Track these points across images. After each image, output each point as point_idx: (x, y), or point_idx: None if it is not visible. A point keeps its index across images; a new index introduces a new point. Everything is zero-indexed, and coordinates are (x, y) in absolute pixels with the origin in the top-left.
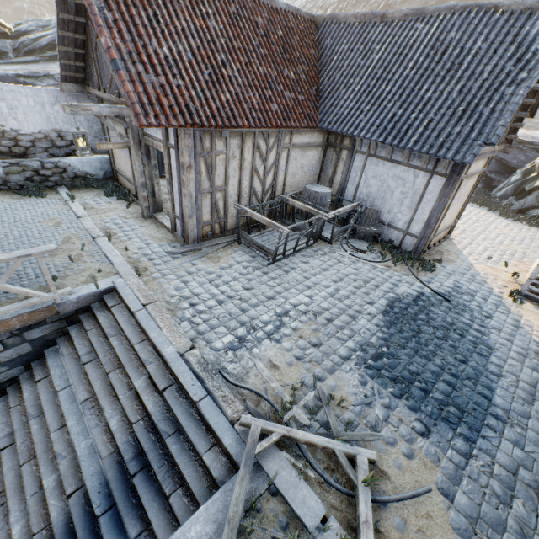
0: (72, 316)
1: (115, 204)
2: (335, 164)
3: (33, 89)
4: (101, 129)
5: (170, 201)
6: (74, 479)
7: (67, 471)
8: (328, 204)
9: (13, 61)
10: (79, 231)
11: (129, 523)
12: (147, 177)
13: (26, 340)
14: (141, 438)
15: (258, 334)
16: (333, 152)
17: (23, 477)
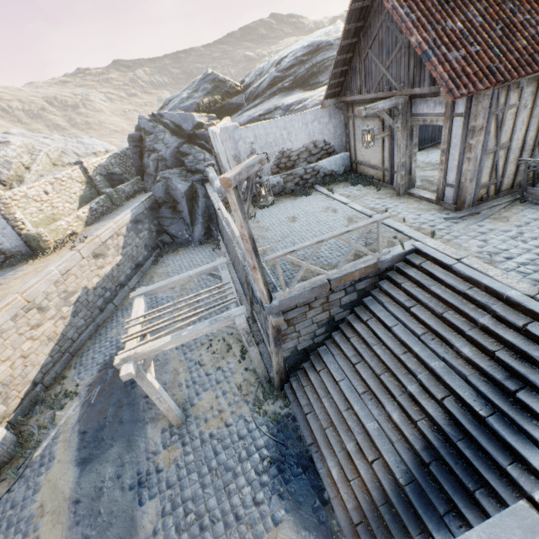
0: (381, 273)
1: (364, 190)
2: None
3: (301, 115)
4: (342, 131)
5: (441, 171)
6: (438, 389)
7: (429, 382)
8: None
9: (248, 108)
10: (353, 213)
11: (526, 427)
12: (407, 156)
13: (355, 290)
14: (511, 363)
15: None
16: None
17: (384, 382)
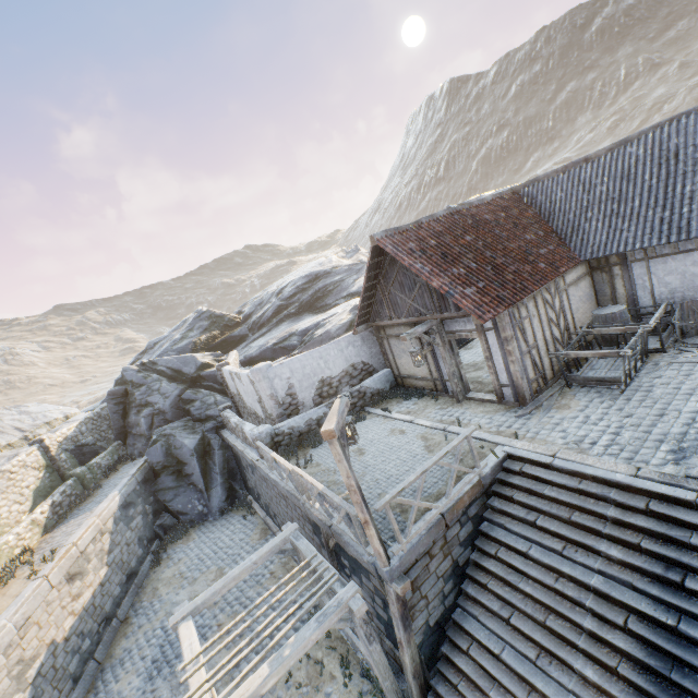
0: (487, 490)
1: (421, 402)
2: (610, 282)
3: (335, 342)
4: (377, 350)
5: (492, 374)
6: (614, 611)
7: (600, 607)
8: (629, 319)
9: (255, 338)
10: (423, 430)
11: None
12: (454, 365)
13: (469, 518)
14: (660, 550)
15: (687, 443)
16: (602, 273)
17: (555, 629)
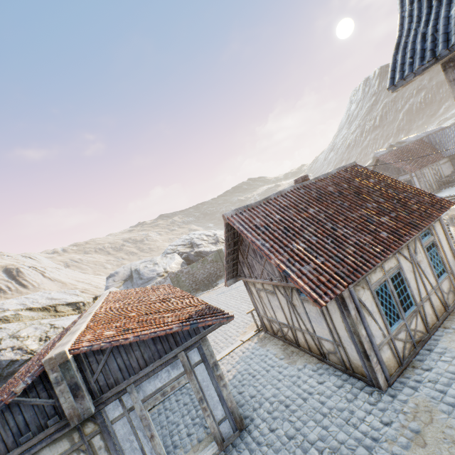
0: None
1: None
2: None
3: None
4: None
5: None
6: None
7: None
8: None
9: None
10: None
11: None
12: None
13: None
14: None
15: None
16: (454, 160)
17: None
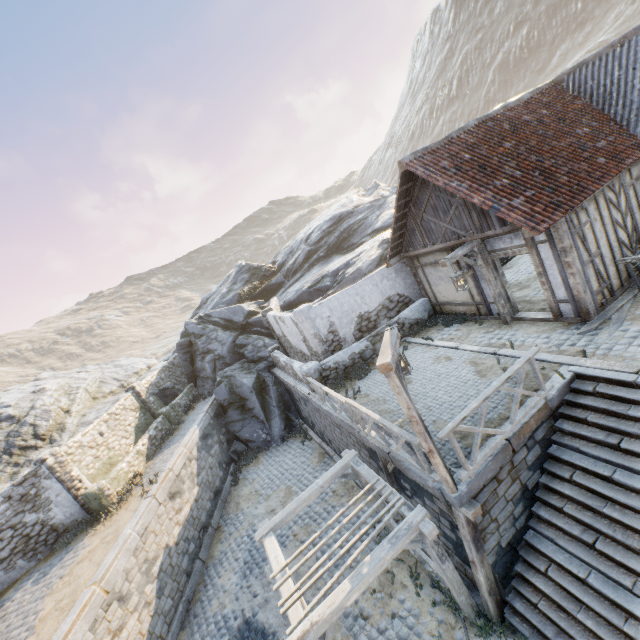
0: (553, 412)
1: (463, 328)
2: None
3: (369, 278)
4: (412, 280)
5: (547, 291)
6: None
7: None
8: None
9: (291, 284)
10: (471, 355)
11: None
12: (500, 286)
13: (535, 442)
14: None
15: None
16: None
17: None
